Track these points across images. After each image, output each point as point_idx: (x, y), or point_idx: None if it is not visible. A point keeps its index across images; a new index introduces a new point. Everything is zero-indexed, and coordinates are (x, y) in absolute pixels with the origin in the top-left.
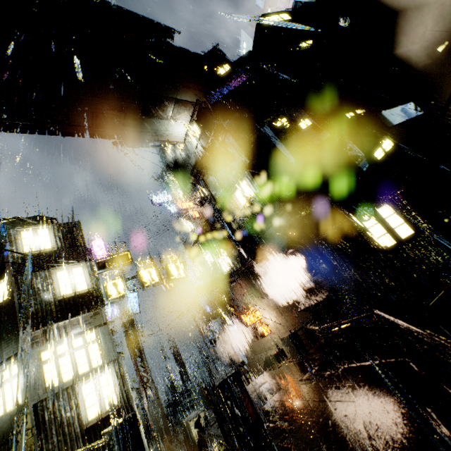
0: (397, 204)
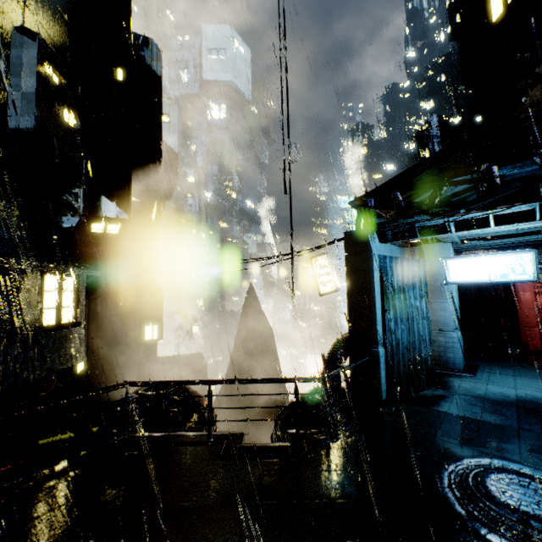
0: (80, 285)
